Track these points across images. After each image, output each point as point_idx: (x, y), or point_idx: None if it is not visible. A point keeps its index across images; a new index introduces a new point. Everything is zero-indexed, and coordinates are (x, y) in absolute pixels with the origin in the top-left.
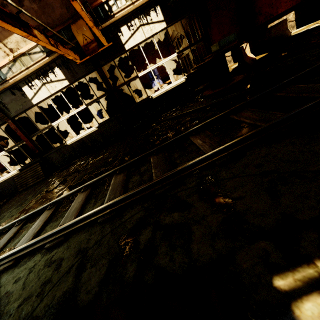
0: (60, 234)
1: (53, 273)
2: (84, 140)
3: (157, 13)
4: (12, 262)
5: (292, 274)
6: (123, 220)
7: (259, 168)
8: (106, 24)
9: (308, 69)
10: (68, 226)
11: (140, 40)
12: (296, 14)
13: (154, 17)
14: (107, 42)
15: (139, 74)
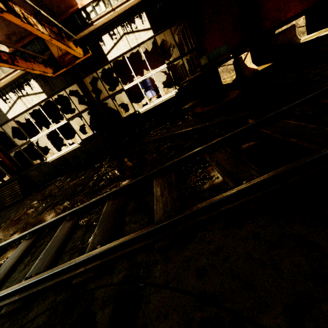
0: None
1: None
2: (65, 157)
3: (143, 20)
4: None
5: None
6: (24, 321)
7: (200, 279)
8: (85, 33)
9: (303, 99)
10: None
11: (124, 50)
12: (307, 18)
13: (139, 25)
14: (85, 53)
15: (125, 87)
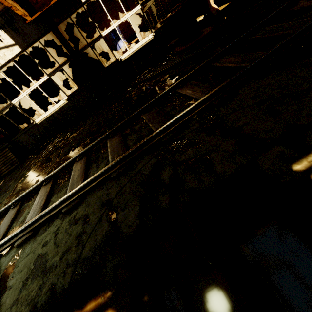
0: (74, 197)
1: (83, 226)
2: (54, 116)
3: None
4: (30, 233)
5: (305, 159)
6: (137, 170)
7: (255, 99)
8: None
9: (277, 10)
10: (80, 188)
11: None
12: None
13: None
14: None
15: (103, 33)
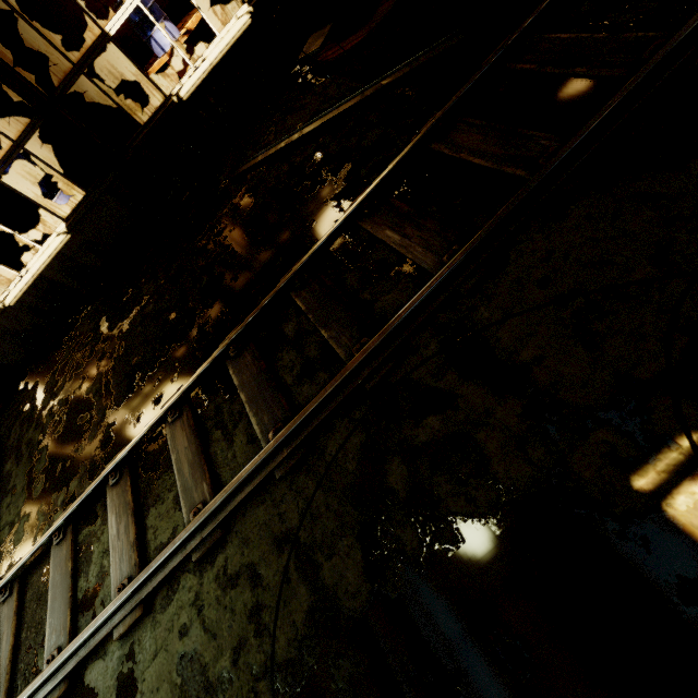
0: (209, 528)
1: (255, 593)
2: (49, 278)
3: None
4: (139, 611)
5: (652, 467)
6: (328, 458)
7: (547, 288)
8: None
9: None
10: (216, 509)
11: None
12: None
13: None
14: None
15: (108, 26)
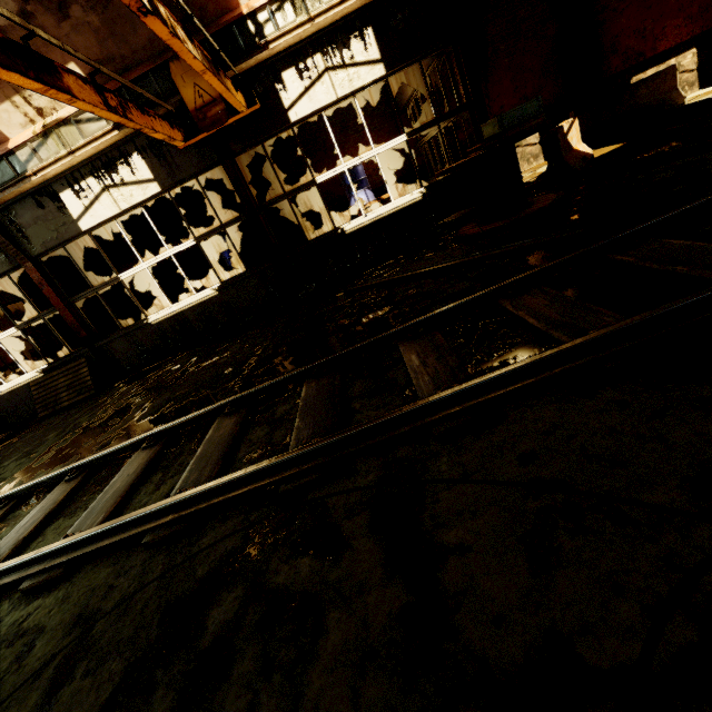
0: (59, 559)
1: (9, 667)
2: (186, 316)
3: (367, 44)
4: None
5: None
6: (195, 549)
7: (527, 465)
8: (250, 64)
9: (700, 201)
10: (78, 542)
11: (324, 103)
12: (701, 55)
13: (358, 53)
14: (248, 104)
15: (319, 177)
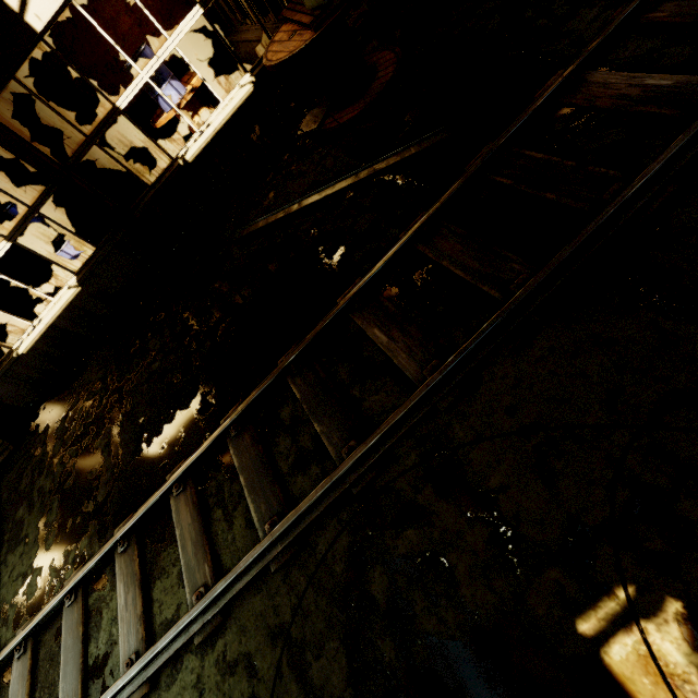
0: (210, 613)
1: (251, 684)
2: (60, 327)
3: None
4: (146, 689)
5: (594, 613)
6: (318, 556)
7: (514, 417)
8: None
9: (543, 100)
10: (216, 596)
11: None
12: None
13: None
14: None
15: (119, 101)
